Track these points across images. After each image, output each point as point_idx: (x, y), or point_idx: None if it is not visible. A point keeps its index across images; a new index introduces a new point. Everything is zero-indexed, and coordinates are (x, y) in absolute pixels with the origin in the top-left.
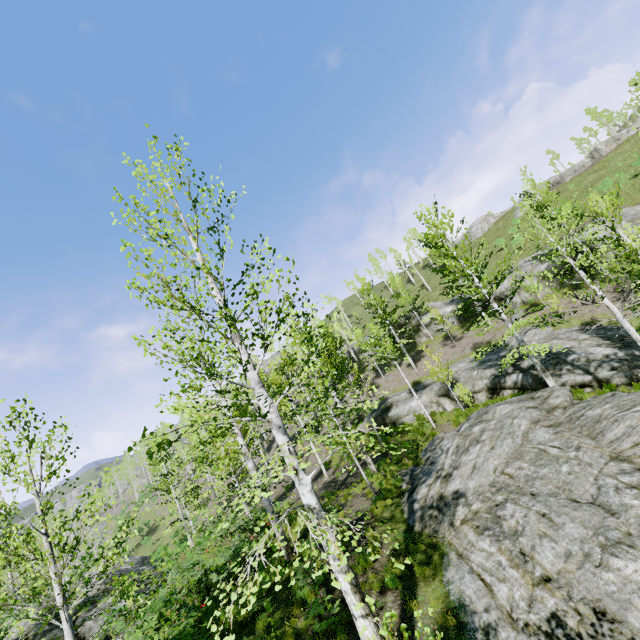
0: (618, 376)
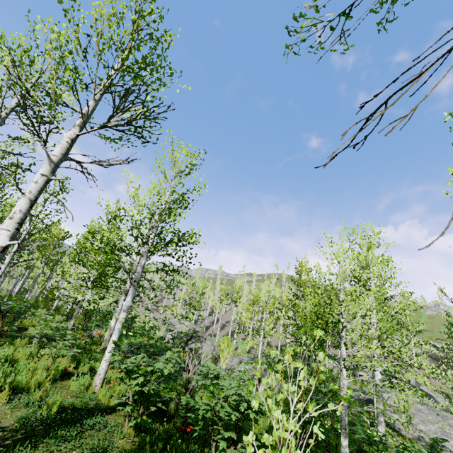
0: None
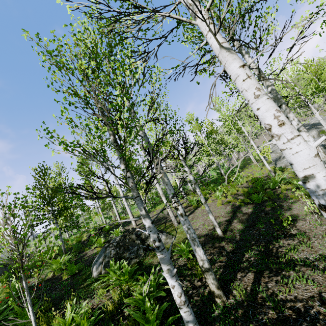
0: None
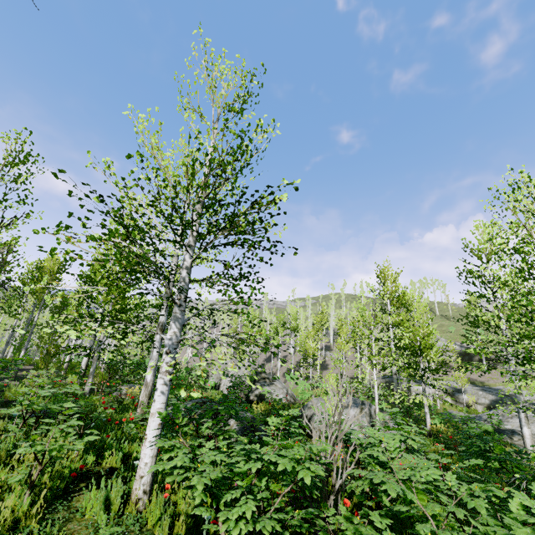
0: None
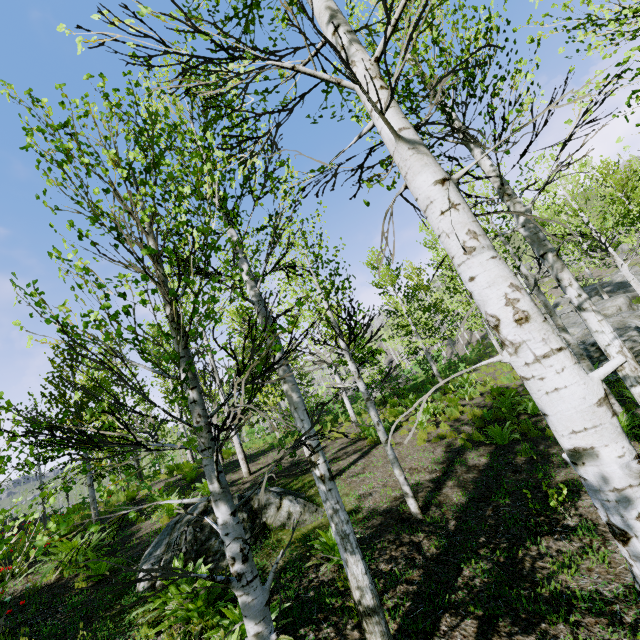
0: None
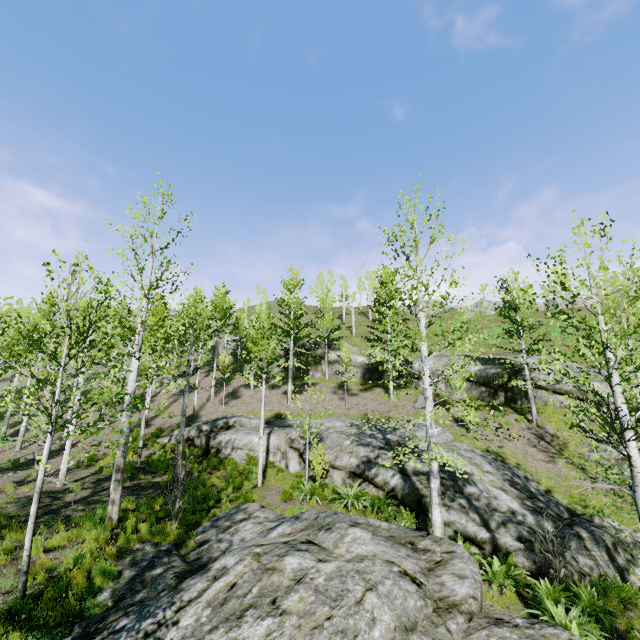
0: (525, 555)
